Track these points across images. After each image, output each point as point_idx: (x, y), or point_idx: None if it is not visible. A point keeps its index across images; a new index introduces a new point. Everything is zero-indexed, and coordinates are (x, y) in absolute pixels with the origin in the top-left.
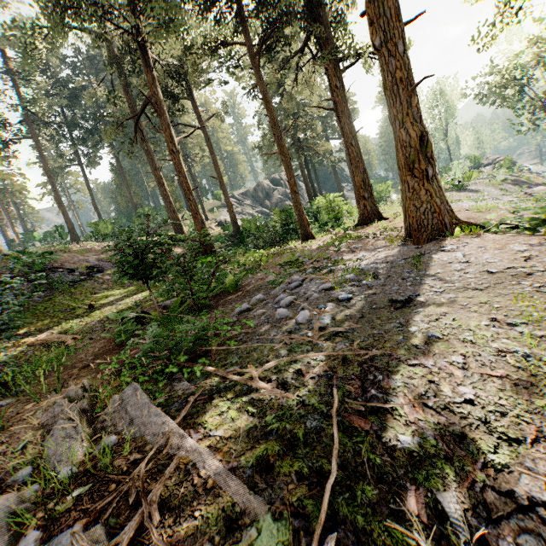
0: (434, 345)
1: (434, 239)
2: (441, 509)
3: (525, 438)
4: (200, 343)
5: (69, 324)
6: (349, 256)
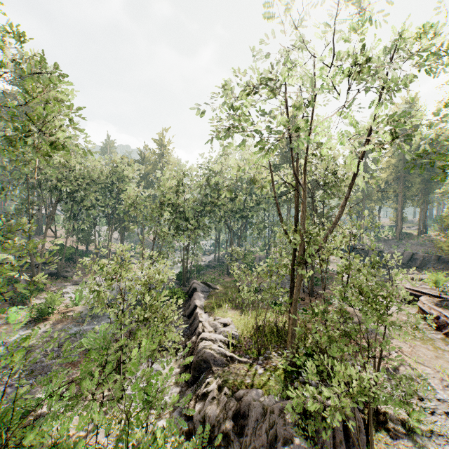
0: None
1: None
2: None
3: None
4: None
5: None
6: None
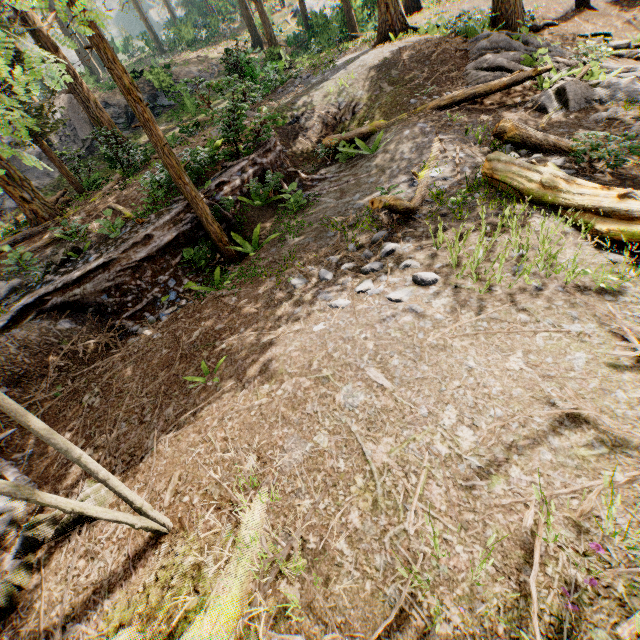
0: (316, 90)
1: (384, 44)
2: (294, 114)
3: (317, 105)
4: (261, 100)
5: (203, 115)
6: (342, 58)
